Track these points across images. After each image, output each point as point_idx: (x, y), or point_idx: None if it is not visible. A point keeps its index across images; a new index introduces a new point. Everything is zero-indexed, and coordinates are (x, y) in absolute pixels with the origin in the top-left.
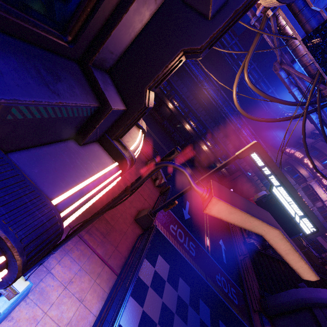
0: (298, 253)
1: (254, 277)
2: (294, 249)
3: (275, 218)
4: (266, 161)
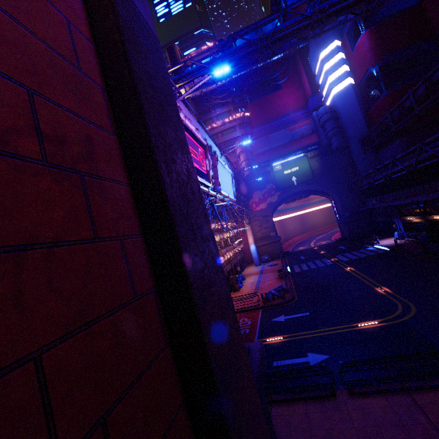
0: None
1: None
2: None
3: None
4: None
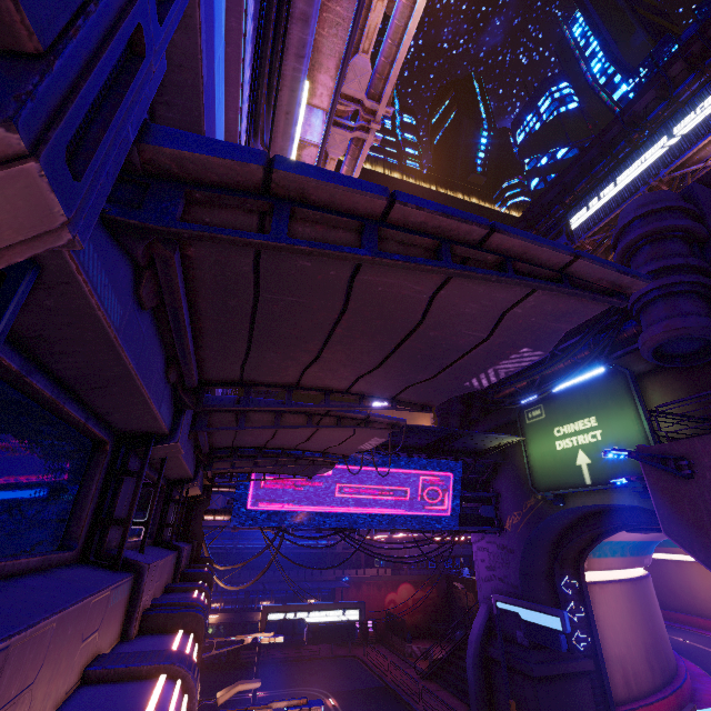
0: (250, 683)
1: (455, 705)
2: (248, 684)
3: (331, 637)
4: (281, 610)
